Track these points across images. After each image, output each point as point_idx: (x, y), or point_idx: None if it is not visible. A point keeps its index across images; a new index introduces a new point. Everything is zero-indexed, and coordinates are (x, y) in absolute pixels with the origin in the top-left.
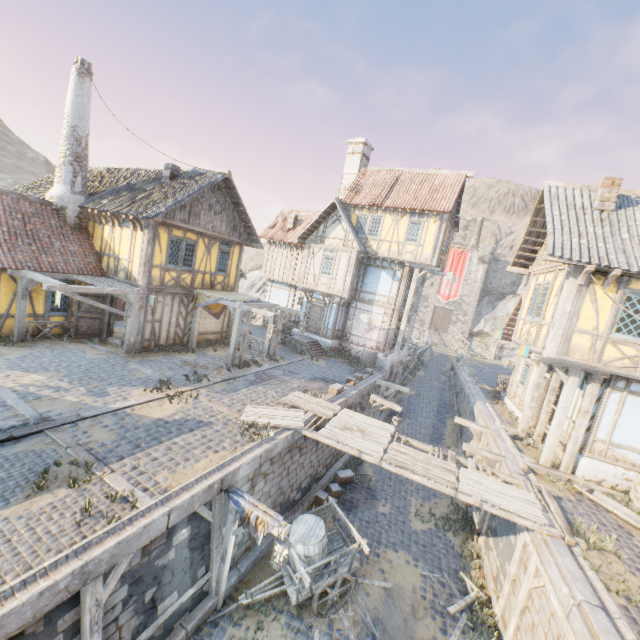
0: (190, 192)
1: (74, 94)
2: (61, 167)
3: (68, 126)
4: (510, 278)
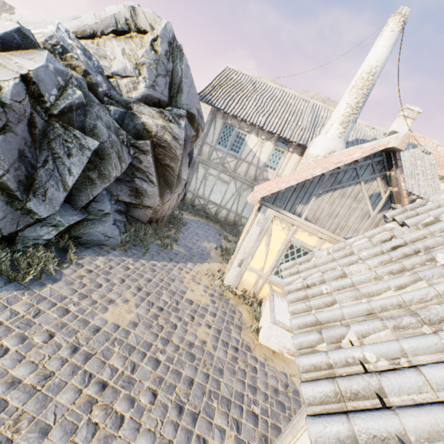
0: (434, 175)
1: (390, 50)
2: (348, 123)
3: (371, 83)
4: None
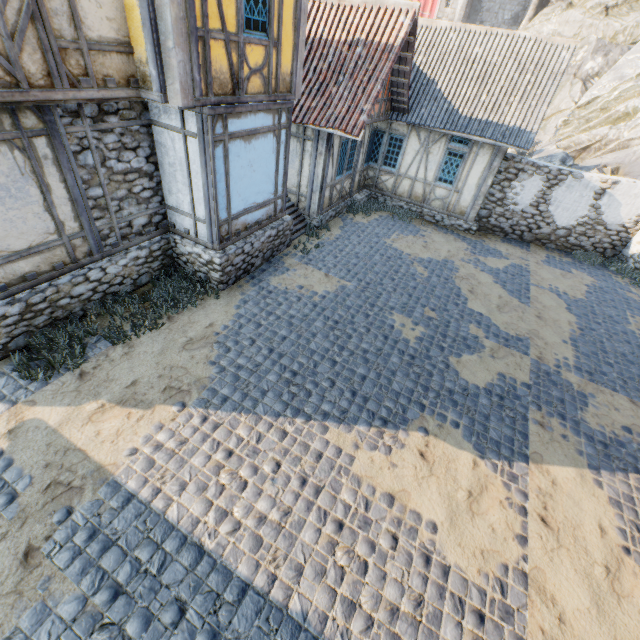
0: None
1: None
2: None
3: None
4: (512, 9)
